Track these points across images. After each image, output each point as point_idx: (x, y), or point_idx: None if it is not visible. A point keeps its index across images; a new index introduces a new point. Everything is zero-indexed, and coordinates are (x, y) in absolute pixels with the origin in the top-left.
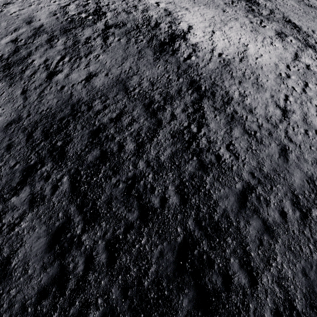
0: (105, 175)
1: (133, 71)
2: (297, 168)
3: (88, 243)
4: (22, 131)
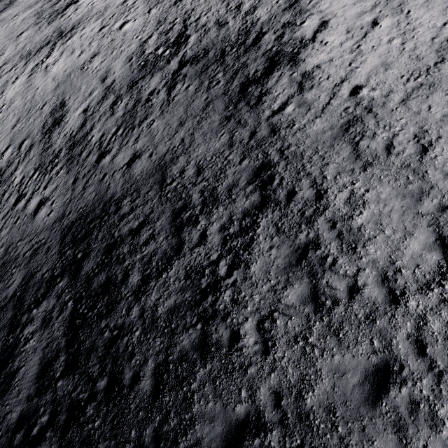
0: (99, 312)
1: (184, 146)
2: (395, 431)
3: (60, 393)
4: (60, 232)
